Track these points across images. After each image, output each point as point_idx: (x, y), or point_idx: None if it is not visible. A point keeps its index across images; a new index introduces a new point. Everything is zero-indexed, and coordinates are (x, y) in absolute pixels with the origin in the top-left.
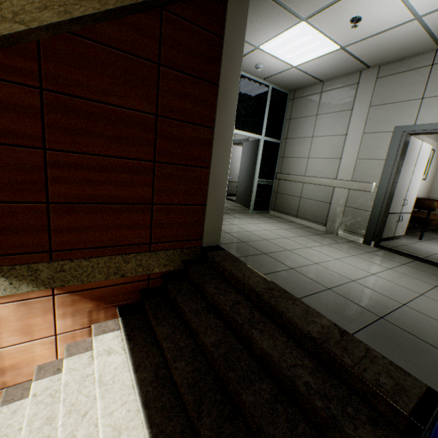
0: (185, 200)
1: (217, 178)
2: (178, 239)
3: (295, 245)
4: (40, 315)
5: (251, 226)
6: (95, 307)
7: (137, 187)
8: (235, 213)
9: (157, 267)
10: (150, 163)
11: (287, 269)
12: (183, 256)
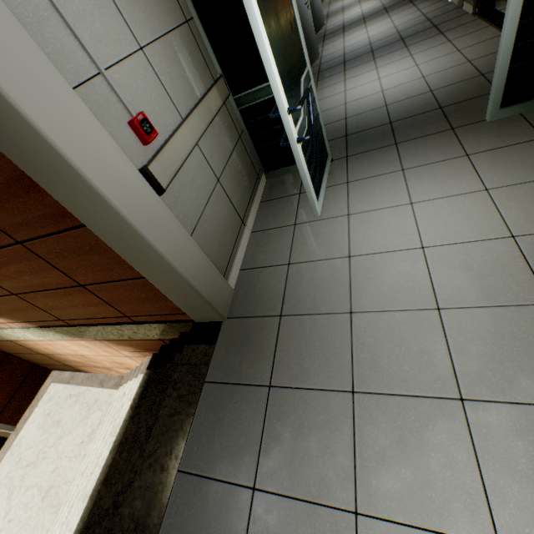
0: (111, 275)
1: (120, 239)
2: (155, 312)
3: (416, 368)
4: (105, 347)
5: (392, 221)
6: (137, 349)
7: (46, 272)
8: (425, 134)
9: (157, 335)
10: (20, 246)
11: (240, 484)
12: (177, 329)
